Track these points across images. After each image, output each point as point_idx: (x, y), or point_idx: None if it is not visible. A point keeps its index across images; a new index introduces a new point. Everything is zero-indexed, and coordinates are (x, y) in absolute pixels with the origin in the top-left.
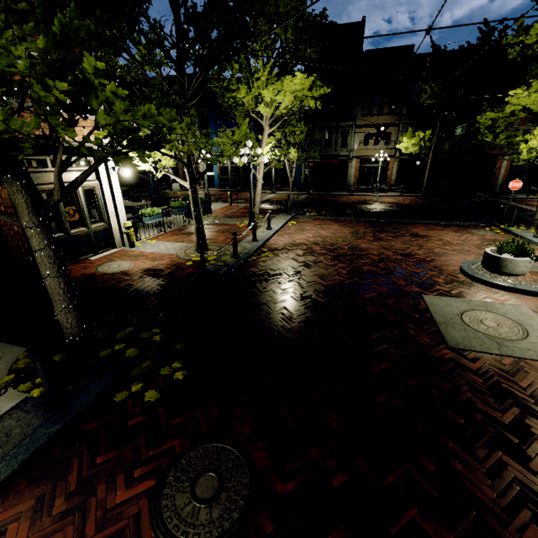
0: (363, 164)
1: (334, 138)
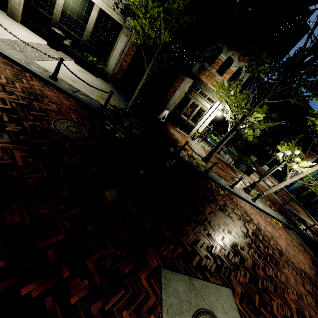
0: None
1: None
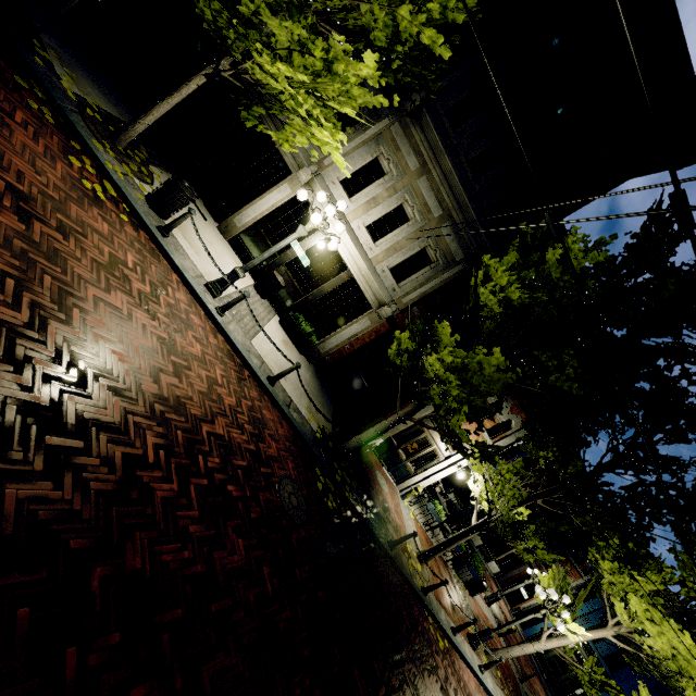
0: None
1: None
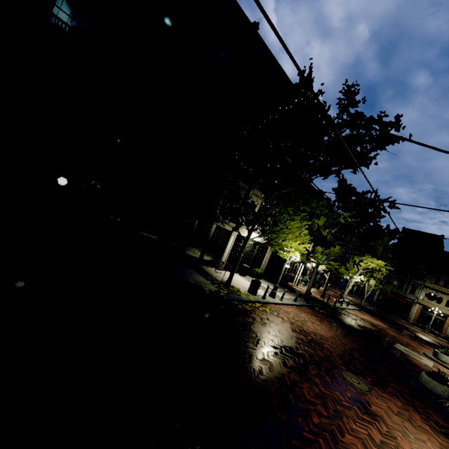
0: (424, 310)
1: (406, 286)
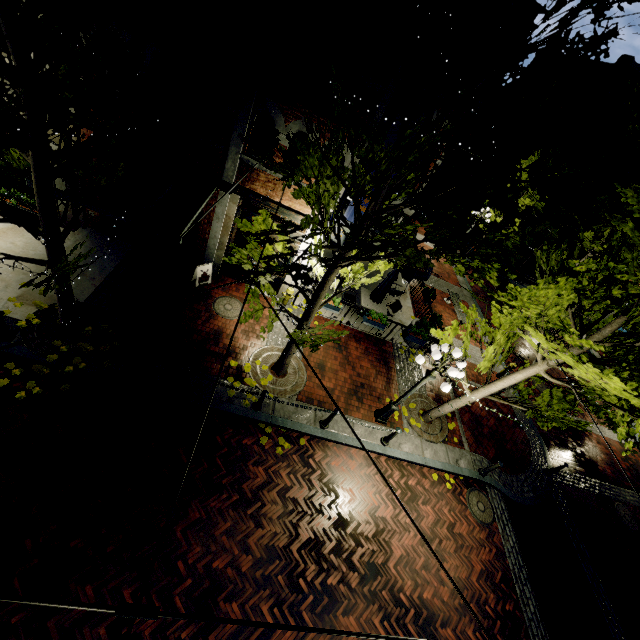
0: None
1: None
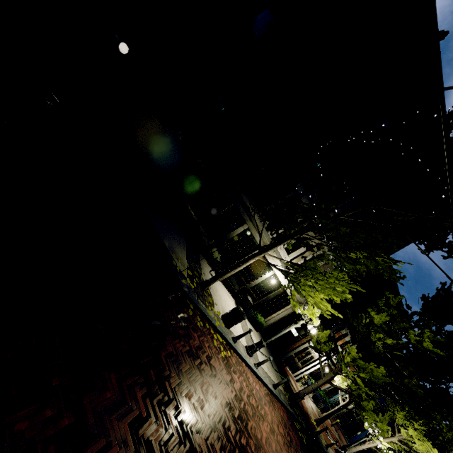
0: None
1: None
